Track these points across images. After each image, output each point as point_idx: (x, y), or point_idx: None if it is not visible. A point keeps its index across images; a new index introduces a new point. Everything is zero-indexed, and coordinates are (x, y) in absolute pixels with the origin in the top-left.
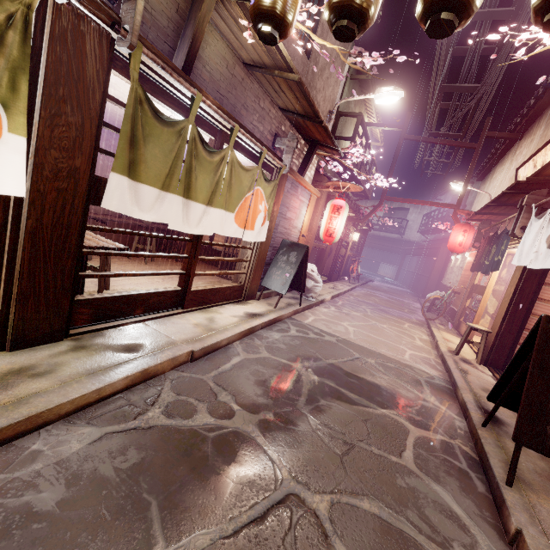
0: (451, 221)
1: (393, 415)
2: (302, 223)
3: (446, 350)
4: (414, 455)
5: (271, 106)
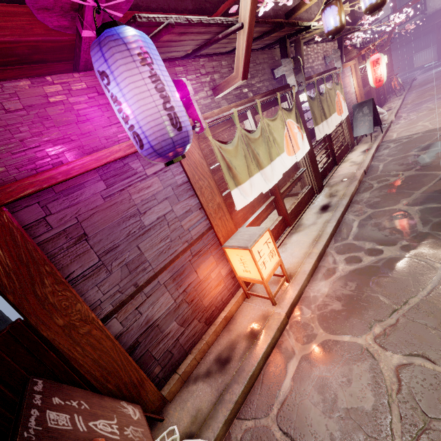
0: None
1: None
2: (353, 88)
3: None
4: None
5: (317, 46)
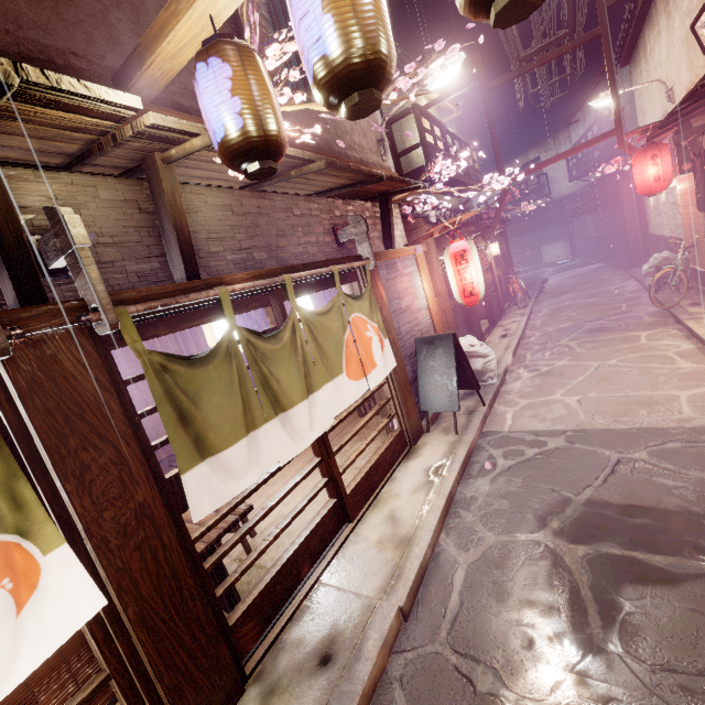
0: (611, 139)
1: None
2: (424, 298)
3: None
4: None
5: (309, 202)
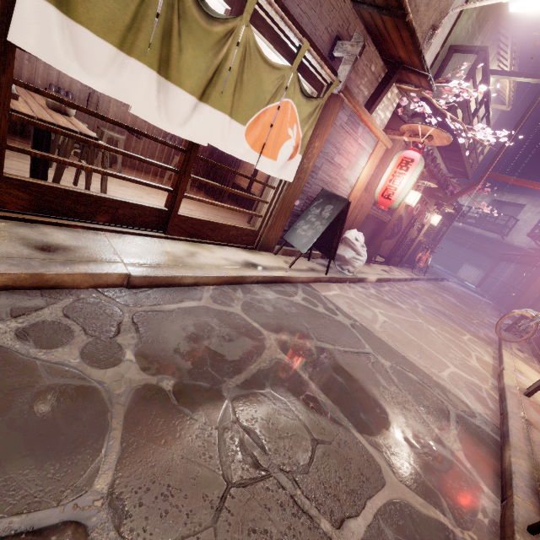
0: None
1: (371, 448)
2: (356, 178)
3: (512, 384)
4: (368, 533)
5: None
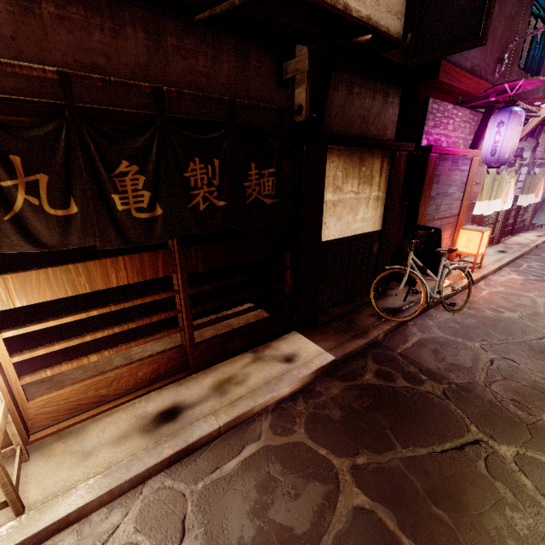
0: None
1: None
2: None
3: None
4: None
5: None
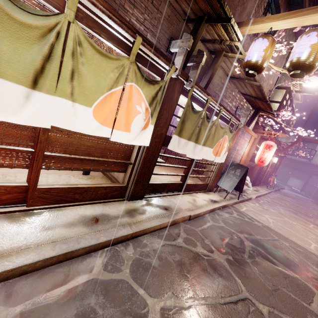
0: None
1: (303, 280)
2: (243, 152)
3: None
4: None
5: (238, 93)
